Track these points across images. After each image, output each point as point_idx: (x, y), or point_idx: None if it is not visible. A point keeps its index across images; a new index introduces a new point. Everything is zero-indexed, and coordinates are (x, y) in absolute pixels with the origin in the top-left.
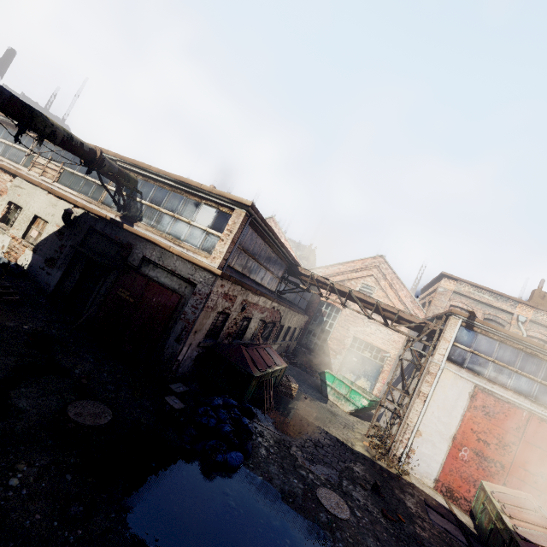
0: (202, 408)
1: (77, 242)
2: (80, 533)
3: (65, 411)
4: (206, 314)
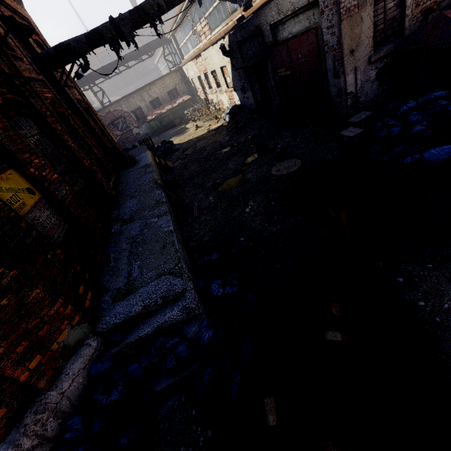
0: (380, 123)
1: (240, 63)
2: (279, 228)
3: (270, 172)
4: (352, 21)
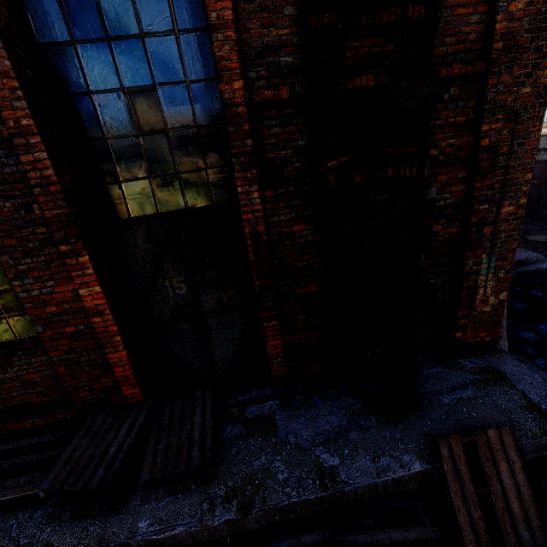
0: None
1: None
2: None
3: (525, 239)
4: None
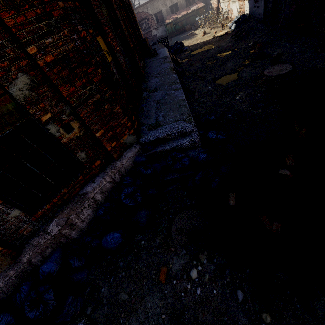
0: None
1: None
2: (260, 111)
3: (262, 72)
4: None
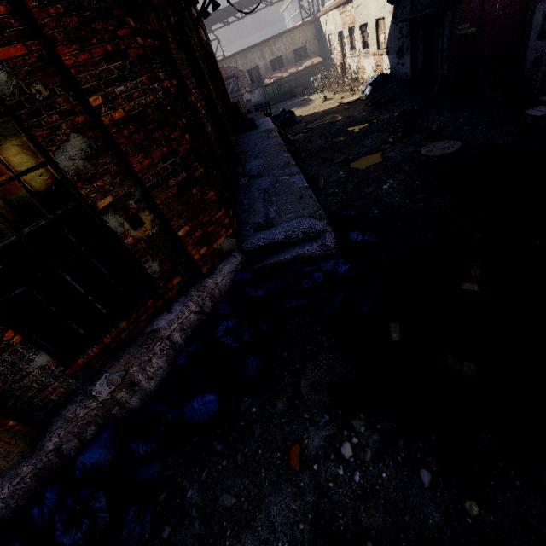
0: None
1: (407, 14)
2: (422, 205)
3: (418, 152)
4: None
